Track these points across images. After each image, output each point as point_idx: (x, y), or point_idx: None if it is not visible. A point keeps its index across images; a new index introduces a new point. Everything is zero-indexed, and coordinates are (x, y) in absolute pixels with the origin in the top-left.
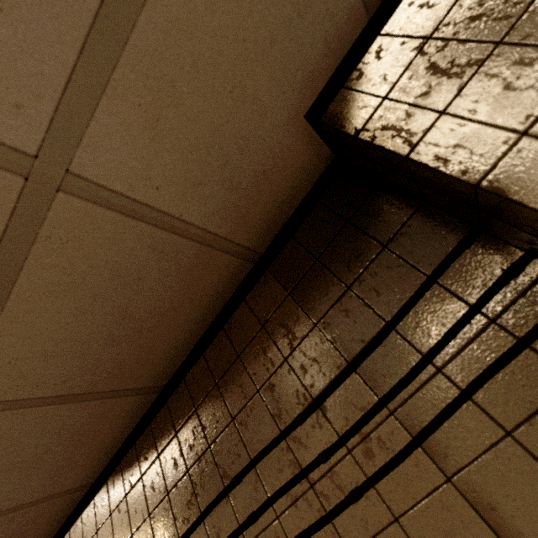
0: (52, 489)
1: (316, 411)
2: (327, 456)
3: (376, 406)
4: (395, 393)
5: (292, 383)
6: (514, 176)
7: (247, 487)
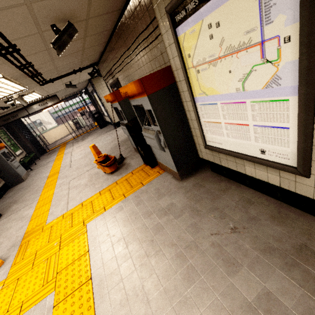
0: (106, 29)
1: (147, 29)
2: (147, 37)
3: (151, 32)
4: (153, 31)
5: (144, 22)
6: (155, 10)
7: (140, 38)
